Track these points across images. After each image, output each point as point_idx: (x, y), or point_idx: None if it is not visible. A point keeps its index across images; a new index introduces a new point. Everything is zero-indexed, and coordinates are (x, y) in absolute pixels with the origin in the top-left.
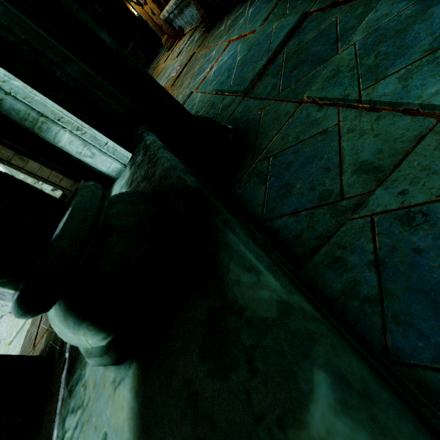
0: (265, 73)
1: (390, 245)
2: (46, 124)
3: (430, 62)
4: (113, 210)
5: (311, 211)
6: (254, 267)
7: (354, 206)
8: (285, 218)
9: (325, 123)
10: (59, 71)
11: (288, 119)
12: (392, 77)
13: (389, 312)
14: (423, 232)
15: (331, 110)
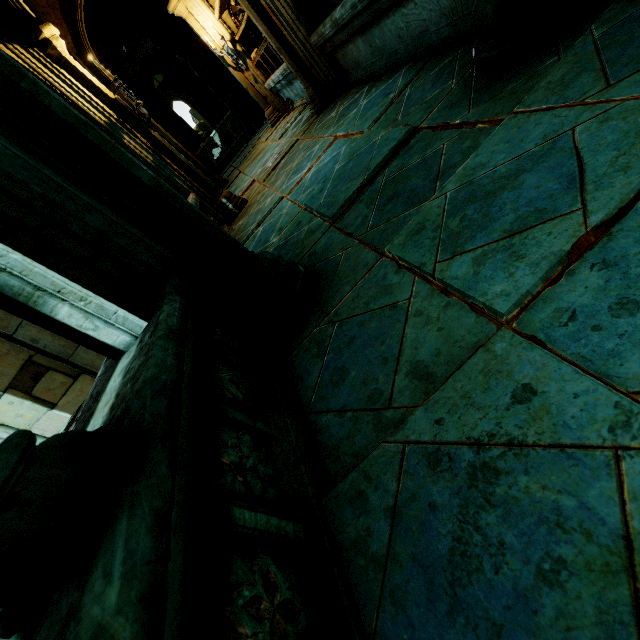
0: (359, 198)
1: (412, 490)
2: (43, 298)
3: (505, 249)
4: (29, 472)
5: (357, 414)
6: (111, 573)
7: (397, 422)
8: (330, 417)
9: (398, 293)
10: (77, 222)
11: (365, 274)
12: (468, 255)
13: (389, 583)
14: (444, 482)
15: (408, 277)
